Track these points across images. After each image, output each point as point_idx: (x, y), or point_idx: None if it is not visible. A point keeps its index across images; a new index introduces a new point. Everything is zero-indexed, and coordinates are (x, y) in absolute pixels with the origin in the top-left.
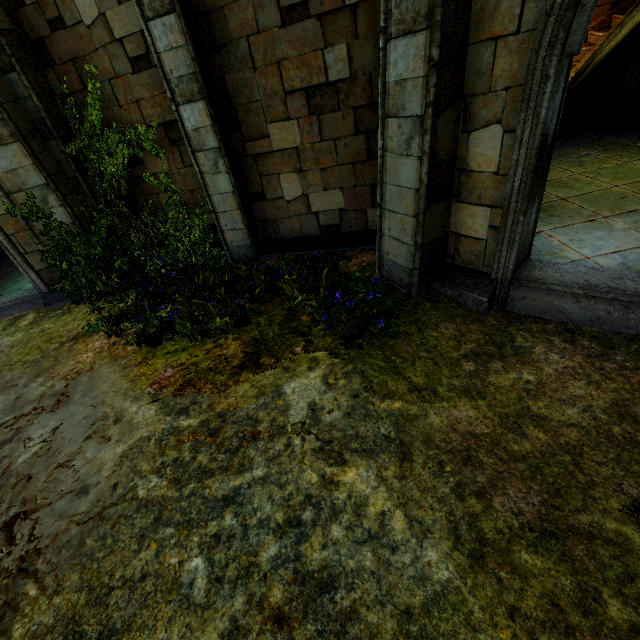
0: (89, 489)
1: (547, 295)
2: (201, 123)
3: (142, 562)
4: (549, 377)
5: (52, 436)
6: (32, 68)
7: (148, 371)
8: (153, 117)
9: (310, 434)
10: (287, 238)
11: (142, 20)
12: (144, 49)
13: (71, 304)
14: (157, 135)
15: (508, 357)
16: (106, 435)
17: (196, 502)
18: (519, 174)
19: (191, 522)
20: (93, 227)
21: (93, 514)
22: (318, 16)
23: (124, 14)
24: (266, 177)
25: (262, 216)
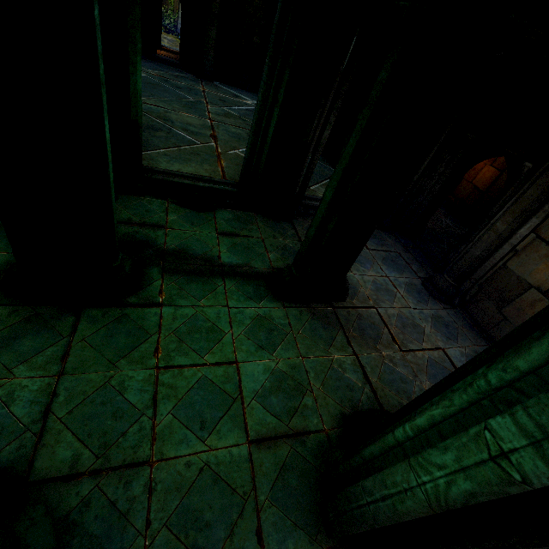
0: None
1: None
2: None
3: None
4: None
5: None
6: None
7: None
8: None
9: (164, 37)
10: None
11: None
12: None
13: None
14: None
15: None
16: None
17: None
18: None
19: None
20: None
21: None
22: None
23: None
24: None
25: None
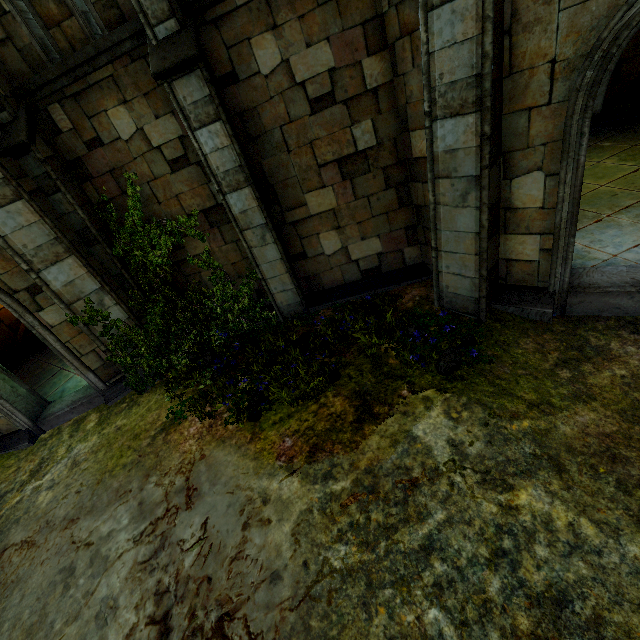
0: (280, 574)
1: (603, 297)
2: (248, 206)
3: (380, 628)
4: (638, 368)
5: (205, 532)
6: (72, 185)
7: (266, 445)
8: (193, 207)
9: (466, 469)
10: (330, 288)
11: (189, 131)
12: (182, 151)
13: (132, 395)
14: (197, 221)
15: (593, 358)
16: (263, 518)
17: (397, 558)
18: (566, 207)
19: (404, 578)
20: (149, 317)
21: (300, 596)
22: (344, 102)
23: (161, 126)
24: (306, 239)
25: (304, 273)
